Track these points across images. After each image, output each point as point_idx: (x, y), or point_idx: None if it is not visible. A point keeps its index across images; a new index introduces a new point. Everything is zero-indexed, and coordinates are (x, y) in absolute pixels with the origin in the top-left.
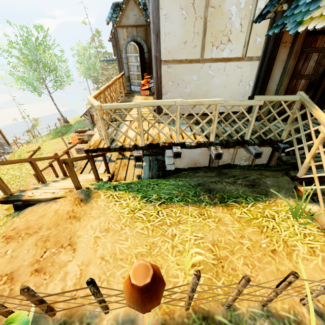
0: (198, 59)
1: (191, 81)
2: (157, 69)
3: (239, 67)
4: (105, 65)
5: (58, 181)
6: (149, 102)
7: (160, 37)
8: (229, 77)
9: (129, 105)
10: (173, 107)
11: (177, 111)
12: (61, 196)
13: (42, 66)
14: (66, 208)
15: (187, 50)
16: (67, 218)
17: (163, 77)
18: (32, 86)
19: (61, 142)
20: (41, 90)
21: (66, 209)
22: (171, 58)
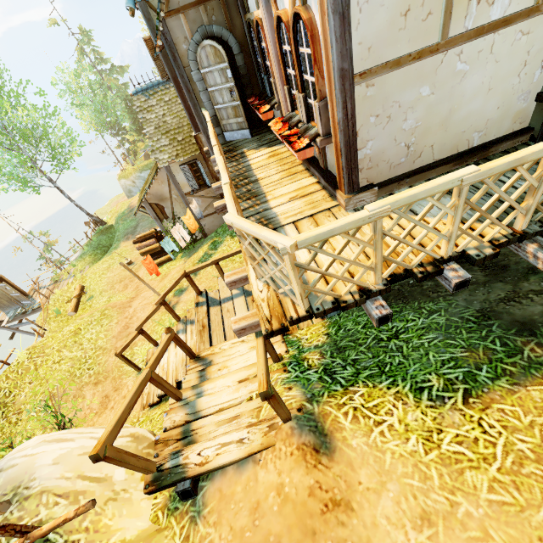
0: (437, 45)
1: (416, 101)
2: (346, 100)
3: (526, 32)
4: (142, 101)
5: (202, 385)
6: (401, 200)
7: (348, 19)
8: (500, 64)
9: (358, 222)
10: (379, 169)
11: (460, 197)
12: (263, 447)
13: (21, 137)
14: (298, 480)
15: (410, 29)
16: (322, 511)
17: (357, 113)
18: (19, 179)
19: (114, 267)
20: (36, 182)
21: (300, 484)
22: (373, 62)
